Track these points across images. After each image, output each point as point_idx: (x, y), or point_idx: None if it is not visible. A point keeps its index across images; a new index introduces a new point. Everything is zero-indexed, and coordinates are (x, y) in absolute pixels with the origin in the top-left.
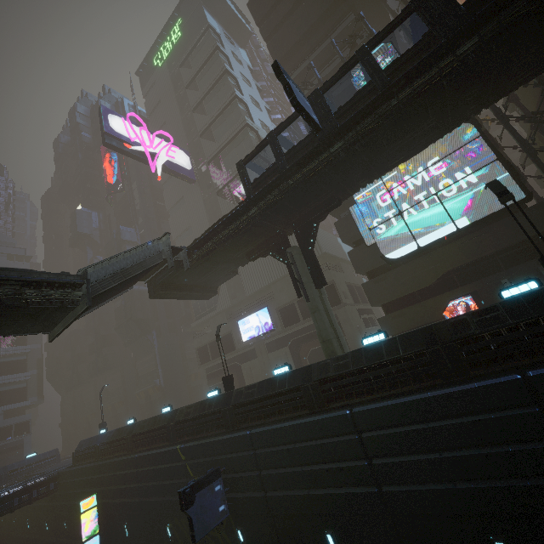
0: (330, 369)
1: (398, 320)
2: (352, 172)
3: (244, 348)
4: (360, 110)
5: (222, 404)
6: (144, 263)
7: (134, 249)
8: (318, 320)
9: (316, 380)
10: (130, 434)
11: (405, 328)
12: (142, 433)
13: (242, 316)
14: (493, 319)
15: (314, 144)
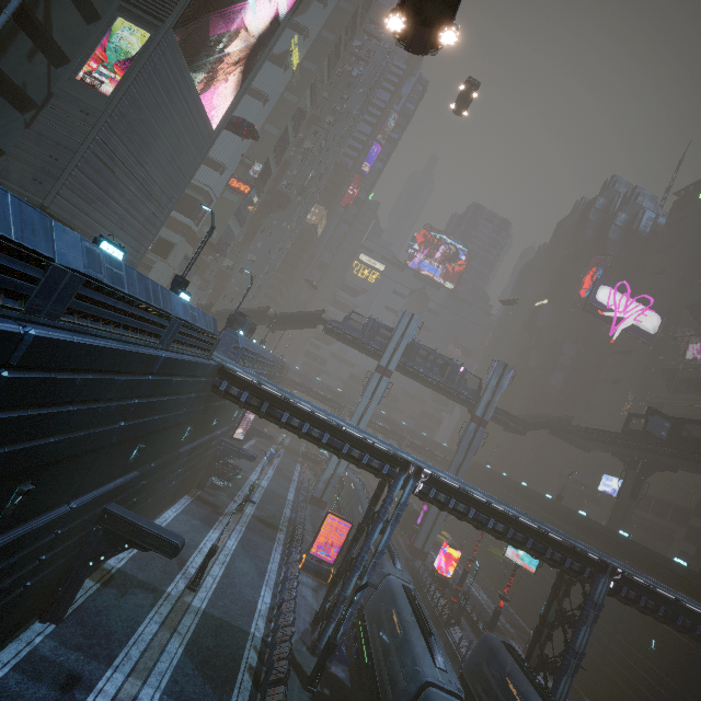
0: (595, 525)
1: (690, 560)
2: (684, 465)
3: (595, 493)
4: (682, 448)
5: (549, 502)
6: (553, 426)
7: (552, 418)
8: (614, 509)
9: (587, 524)
10: (503, 479)
11: (691, 568)
12: (508, 484)
13: (610, 473)
14: (652, 555)
15: (661, 441)
